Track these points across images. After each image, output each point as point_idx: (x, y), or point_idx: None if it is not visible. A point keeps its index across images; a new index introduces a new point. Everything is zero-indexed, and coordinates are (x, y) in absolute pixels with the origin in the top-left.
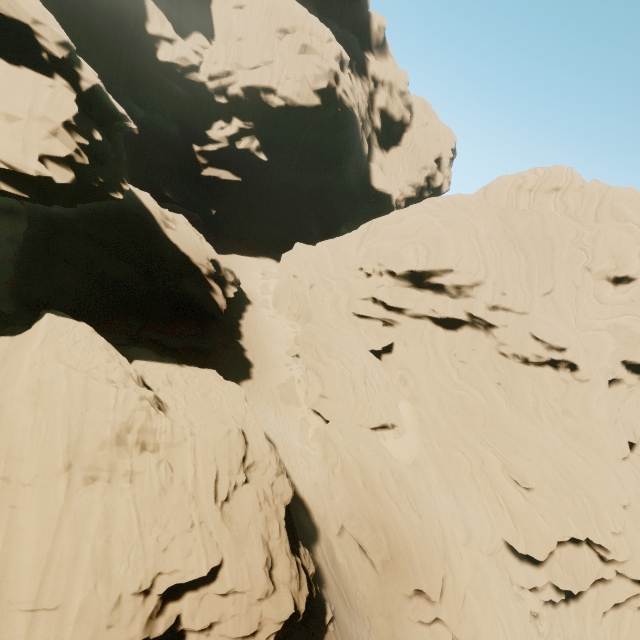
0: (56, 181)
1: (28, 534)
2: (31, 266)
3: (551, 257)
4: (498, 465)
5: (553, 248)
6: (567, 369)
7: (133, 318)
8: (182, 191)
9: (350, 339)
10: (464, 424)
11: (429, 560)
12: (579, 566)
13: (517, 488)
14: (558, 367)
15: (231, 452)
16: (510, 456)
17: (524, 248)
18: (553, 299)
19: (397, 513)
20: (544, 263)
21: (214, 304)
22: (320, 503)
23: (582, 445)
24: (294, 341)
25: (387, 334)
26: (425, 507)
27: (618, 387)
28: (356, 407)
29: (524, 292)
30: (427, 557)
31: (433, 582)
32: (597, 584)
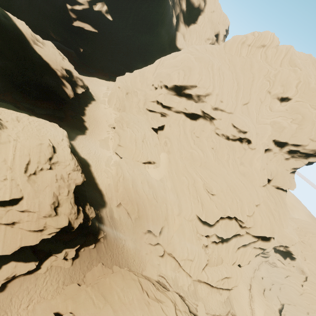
0: None
1: None
2: None
3: (251, 84)
4: (201, 184)
5: (253, 79)
6: (246, 143)
7: (16, 95)
8: (61, 34)
9: (141, 120)
10: (190, 165)
11: (156, 219)
12: (229, 228)
13: (208, 194)
14: (242, 142)
15: (41, 153)
16: (208, 180)
17: (238, 78)
18: (248, 107)
19: (146, 199)
20: (247, 87)
21: (64, 93)
22: (109, 192)
23: (245, 178)
24: (114, 121)
25: (162, 120)
26: (160, 198)
27: (269, 153)
28: (136, 152)
29: (232, 101)
30: (156, 218)
31: (156, 227)
32: (237, 237)
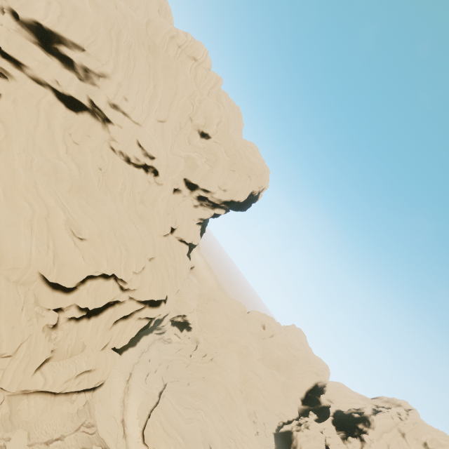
0: None
1: None
2: None
3: (173, 98)
4: (63, 219)
5: (176, 93)
6: (152, 173)
7: None
8: None
9: None
10: (48, 185)
11: None
12: (102, 292)
13: (73, 238)
14: (148, 171)
15: None
16: (78, 215)
17: (156, 79)
18: (163, 127)
19: None
20: (166, 99)
21: None
22: None
23: (142, 222)
24: None
25: None
26: None
27: (178, 195)
28: None
29: (143, 108)
30: None
31: None
32: (116, 305)
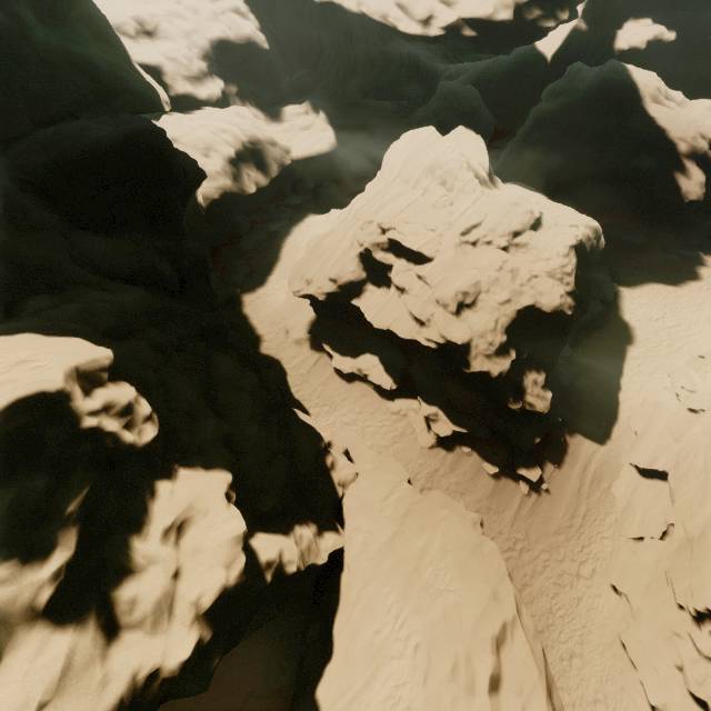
0: (496, 18)
1: (372, 192)
2: (509, 156)
3: None
4: None
5: None
6: None
7: (568, 204)
8: None
9: None
10: None
11: None
12: None
13: None
14: None
15: (505, 218)
16: None
17: None
18: None
19: None
20: None
21: (670, 185)
22: (642, 420)
23: None
24: None
25: None
26: None
27: None
28: None
29: None
30: None
31: None
32: None
